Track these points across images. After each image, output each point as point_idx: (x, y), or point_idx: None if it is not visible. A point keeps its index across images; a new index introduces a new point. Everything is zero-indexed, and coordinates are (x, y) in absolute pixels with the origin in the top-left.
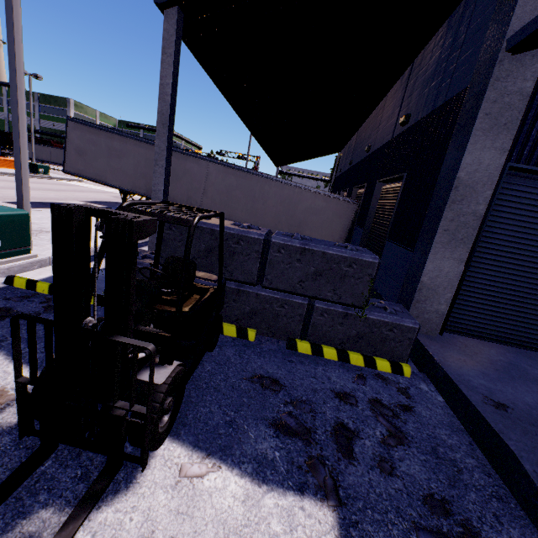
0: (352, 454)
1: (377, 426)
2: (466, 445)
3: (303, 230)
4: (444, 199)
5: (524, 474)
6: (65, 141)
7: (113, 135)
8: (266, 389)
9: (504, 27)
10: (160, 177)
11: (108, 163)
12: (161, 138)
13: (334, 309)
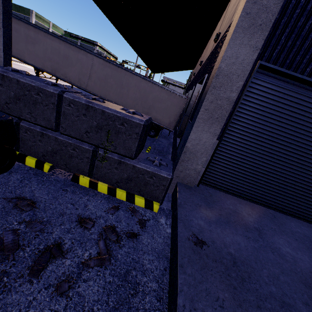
0: (41, 272)
1: (91, 248)
2: (161, 270)
3: (151, 112)
4: (209, 85)
5: (175, 307)
6: None
7: (29, 26)
8: (15, 208)
9: None
10: (0, 38)
11: (26, 47)
12: None
13: (112, 157)
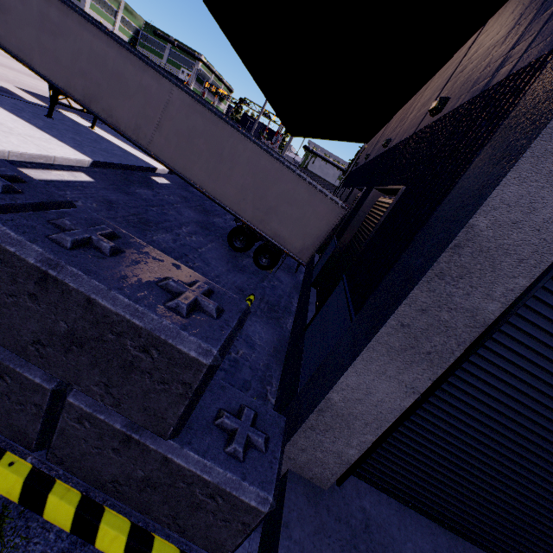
0: None
1: None
2: None
3: (270, 220)
4: (426, 261)
5: None
6: None
7: None
8: None
9: None
10: None
11: (38, 38)
12: None
13: (106, 421)
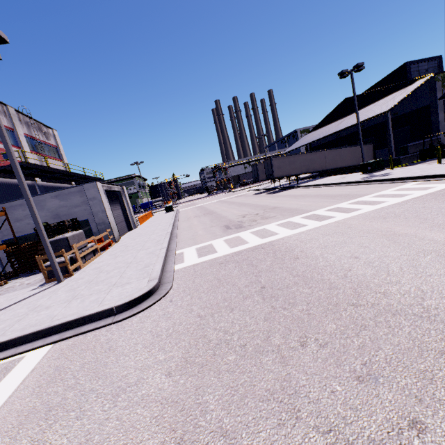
0: None
1: None
2: None
3: (360, 160)
4: (437, 125)
5: None
6: (272, 166)
7: (289, 156)
8: None
9: (435, 97)
10: (392, 142)
11: (290, 167)
12: (391, 134)
13: None
